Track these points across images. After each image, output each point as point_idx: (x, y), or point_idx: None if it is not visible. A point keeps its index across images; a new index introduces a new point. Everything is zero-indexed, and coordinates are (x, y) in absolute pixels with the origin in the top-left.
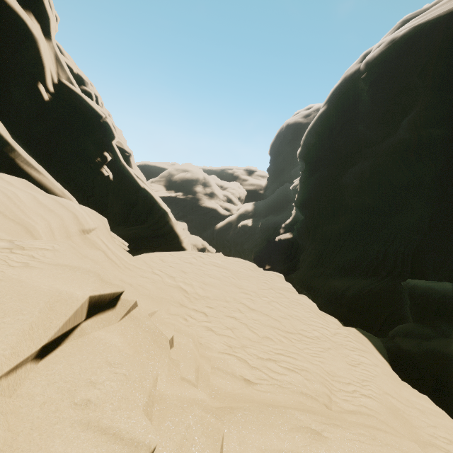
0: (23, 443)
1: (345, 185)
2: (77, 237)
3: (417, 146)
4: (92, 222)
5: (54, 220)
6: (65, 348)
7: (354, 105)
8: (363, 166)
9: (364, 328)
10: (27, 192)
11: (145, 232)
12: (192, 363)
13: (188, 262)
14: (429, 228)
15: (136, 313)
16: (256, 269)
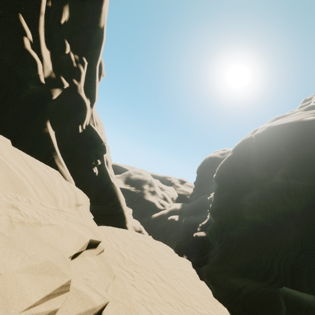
0: (72, 281)
1: (243, 204)
2: (73, 207)
3: (288, 188)
4: (82, 200)
5: (67, 196)
6: (78, 259)
7: (249, 156)
8: (254, 194)
9: None
10: (58, 178)
11: (105, 211)
12: (121, 296)
13: (129, 237)
14: (301, 248)
15: (103, 255)
16: (173, 253)
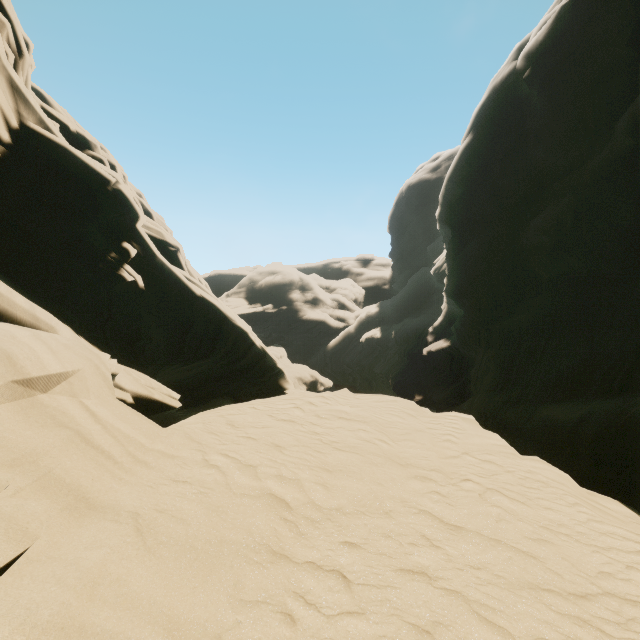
0: None
1: (527, 248)
2: (2, 407)
3: None
4: (58, 365)
5: None
6: None
7: (519, 123)
8: (557, 210)
9: (637, 496)
10: None
11: (215, 370)
12: None
13: (287, 419)
14: None
15: None
16: (419, 411)
